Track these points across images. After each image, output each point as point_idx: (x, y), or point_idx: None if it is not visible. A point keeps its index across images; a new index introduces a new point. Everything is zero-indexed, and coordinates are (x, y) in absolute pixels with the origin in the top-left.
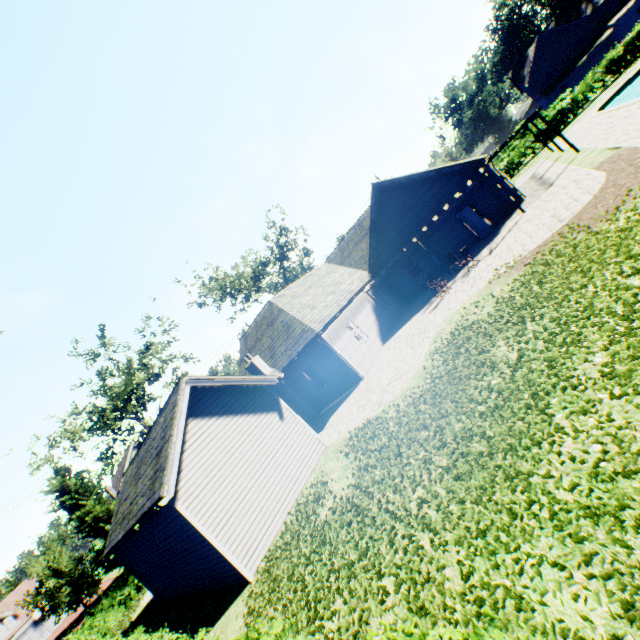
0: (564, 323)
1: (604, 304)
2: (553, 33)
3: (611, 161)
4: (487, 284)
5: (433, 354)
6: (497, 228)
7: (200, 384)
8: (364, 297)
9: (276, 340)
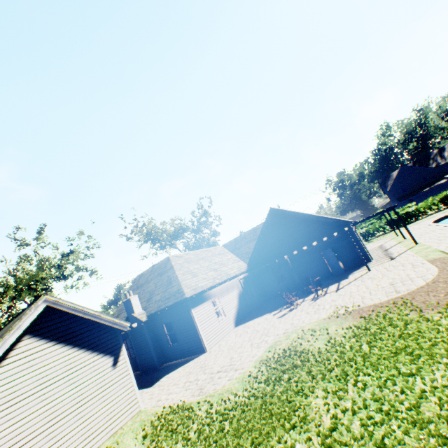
0: (386, 412)
1: (433, 414)
2: (410, 168)
3: (443, 261)
4: (327, 317)
5: (262, 363)
6: (347, 272)
7: (57, 306)
8: (236, 282)
9: (157, 288)
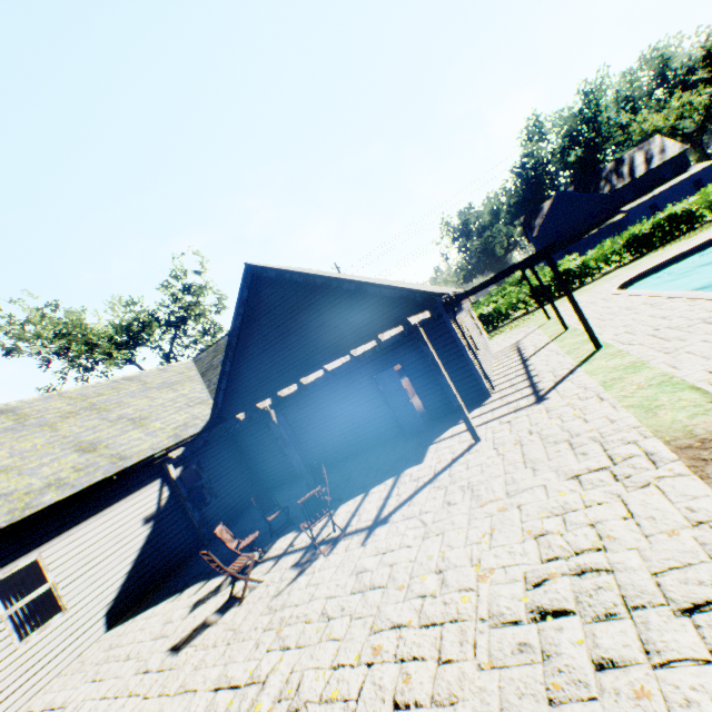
0: None
1: None
2: (571, 196)
3: None
4: None
5: None
6: (431, 431)
7: None
8: (152, 476)
9: None
